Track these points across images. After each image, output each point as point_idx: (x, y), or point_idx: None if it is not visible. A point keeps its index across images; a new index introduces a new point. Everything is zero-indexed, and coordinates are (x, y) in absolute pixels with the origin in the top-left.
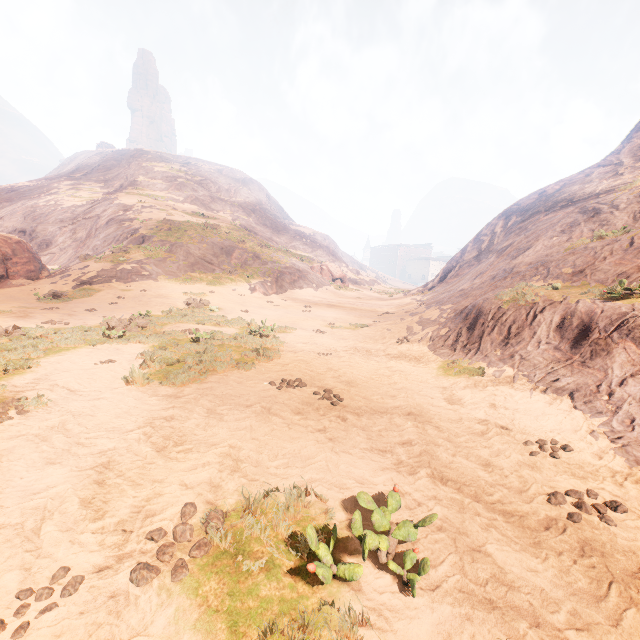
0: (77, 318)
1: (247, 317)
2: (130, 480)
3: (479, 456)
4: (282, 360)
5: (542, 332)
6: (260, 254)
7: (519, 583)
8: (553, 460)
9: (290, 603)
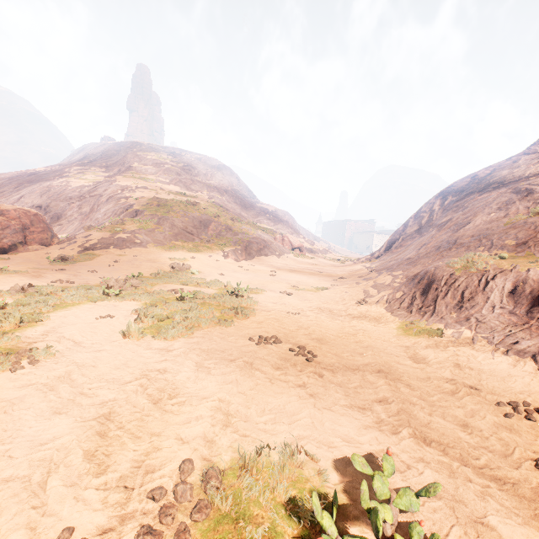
0: (81, 278)
1: (223, 279)
2: (130, 432)
3: (455, 416)
4: (257, 318)
5: (495, 297)
6: (232, 226)
7: None
8: (529, 423)
9: None
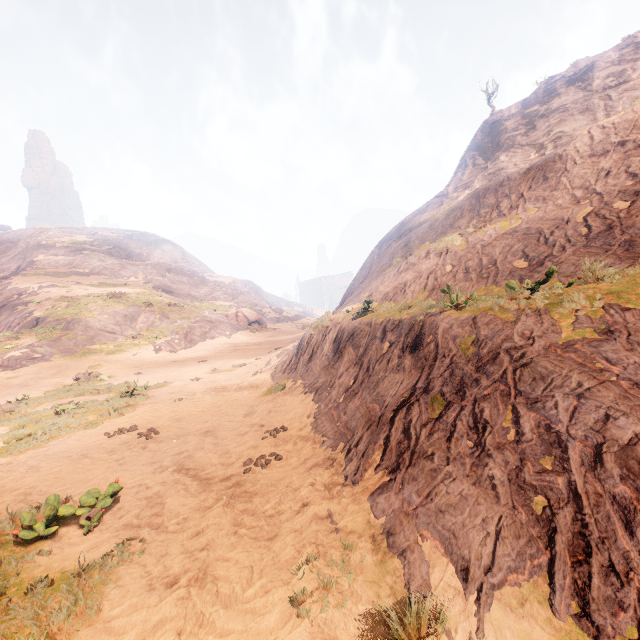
0: None
1: (135, 379)
2: None
3: (226, 449)
4: (134, 413)
5: (326, 348)
6: (169, 313)
7: (167, 512)
8: (272, 439)
9: (4, 557)
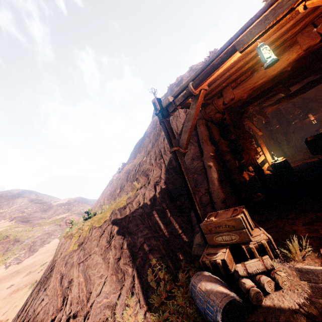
0: None
1: None
2: None
3: None
4: None
5: None
6: (20, 238)
7: None
8: None
9: None
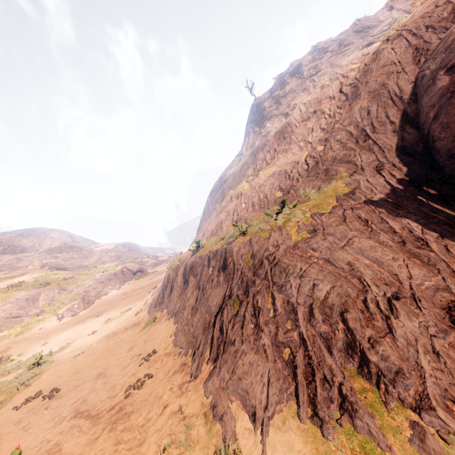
0: None
1: (42, 349)
2: None
3: (113, 384)
4: (40, 380)
5: (179, 280)
6: (65, 286)
7: None
8: (146, 363)
9: None
